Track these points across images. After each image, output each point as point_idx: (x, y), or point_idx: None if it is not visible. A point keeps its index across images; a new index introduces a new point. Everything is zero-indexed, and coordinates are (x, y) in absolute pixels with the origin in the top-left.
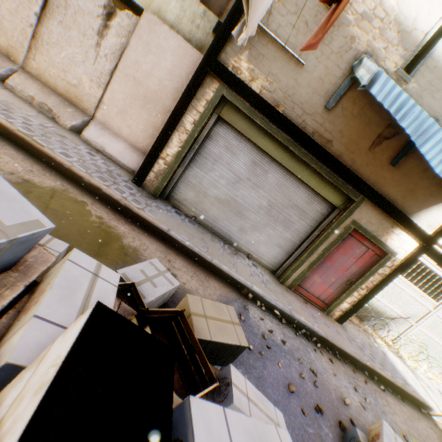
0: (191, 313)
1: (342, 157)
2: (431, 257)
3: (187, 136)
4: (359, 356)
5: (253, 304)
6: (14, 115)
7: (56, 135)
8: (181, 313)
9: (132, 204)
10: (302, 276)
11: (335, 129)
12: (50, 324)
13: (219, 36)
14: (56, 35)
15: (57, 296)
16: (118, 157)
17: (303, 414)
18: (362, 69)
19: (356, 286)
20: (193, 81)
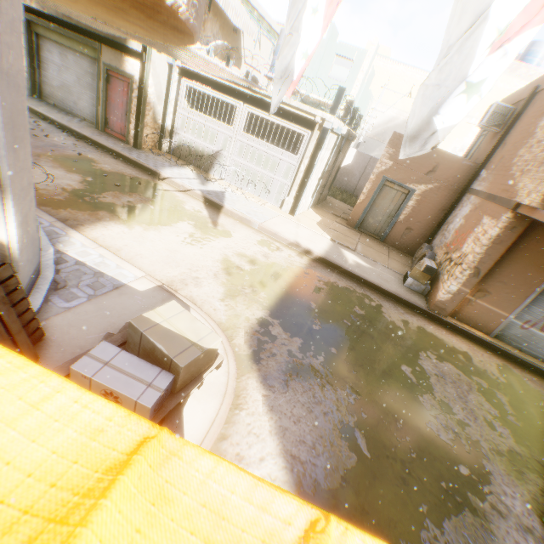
0: None
1: (80, 24)
2: (204, 84)
3: (27, 52)
4: (112, 147)
5: (46, 122)
6: None
7: None
8: None
9: None
10: (103, 119)
11: None
12: None
13: None
14: None
15: None
16: None
17: None
18: None
19: (129, 113)
20: None
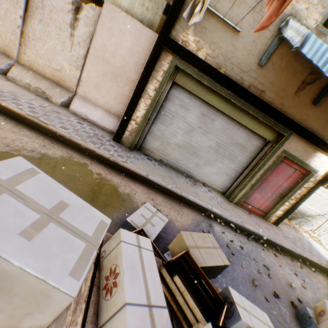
0: (188, 247)
1: (273, 103)
2: None
3: (151, 101)
4: (294, 249)
5: (215, 221)
6: (21, 102)
7: (53, 112)
8: (187, 253)
9: (118, 159)
10: (246, 195)
11: (267, 81)
12: (135, 306)
13: (169, 17)
14: (38, 32)
15: (129, 278)
16: (99, 122)
17: (267, 301)
18: (290, 30)
19: (287, 198)
20: (152, 57)
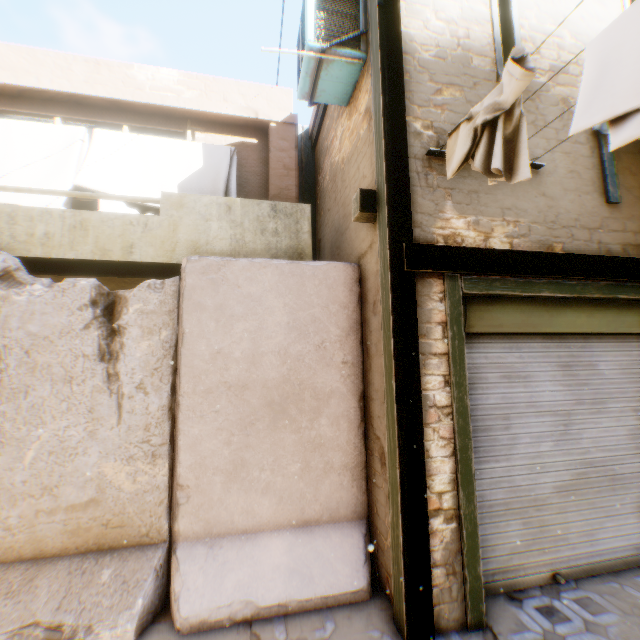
0: None
1: None
2: None
3: (453, 419)
4: None
5: None
6: None
7: None
8: None
9: None
10: None
11: None
12: None
13: (392, 207)
14: None
15: None
16: (298, 591)
17: None
18: None
19: None
20: (398, 308)
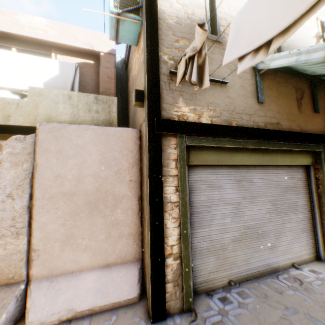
0: None
1: (291, 128)
2: None
3: (179, 208)
4: None
5: None
6: None
7: None
8: None
9: None
10: None
11: (274, 113)
12: None
13: (150, 99)
14: None
15: None
16: (100, 301)
17: None
18: (278, 60)
19: None
20: (152, 152)
